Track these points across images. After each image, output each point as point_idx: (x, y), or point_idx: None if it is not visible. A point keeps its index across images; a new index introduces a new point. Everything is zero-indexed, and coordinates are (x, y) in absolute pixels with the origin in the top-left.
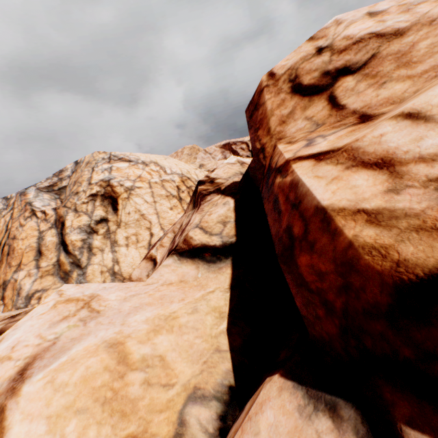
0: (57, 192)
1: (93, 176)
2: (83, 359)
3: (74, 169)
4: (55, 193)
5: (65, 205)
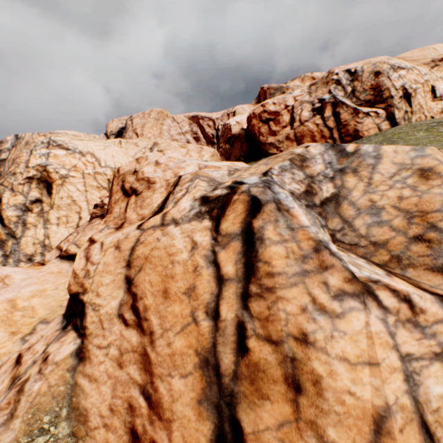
0: None
1: (31, 159)
2: None
3: (15, 143)
4: None
5: (2, 184)
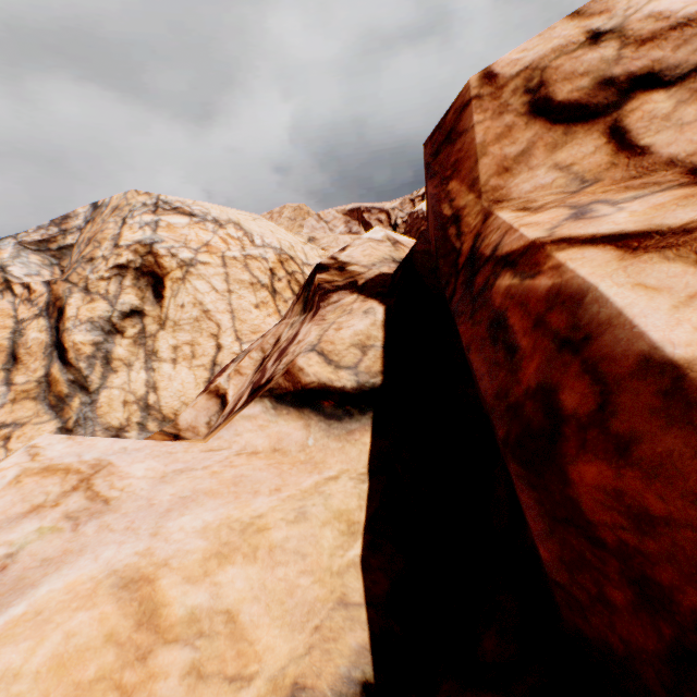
0: (56, 254)
1: (123, 232)
2: (60, 614)
3: (91, 216)
4: (51, 254)
5: (67, 279)
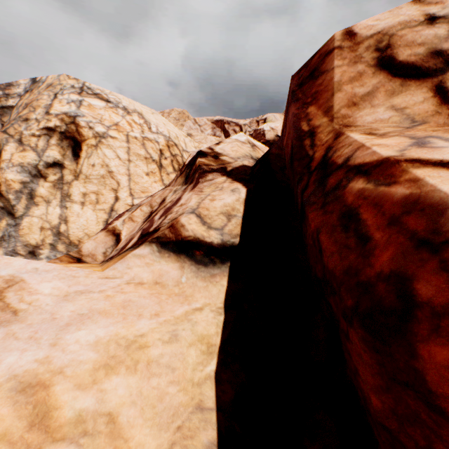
0: None
1: (54, 104)
2: None
3: (29, 88)
4: None
5: (5, 131)
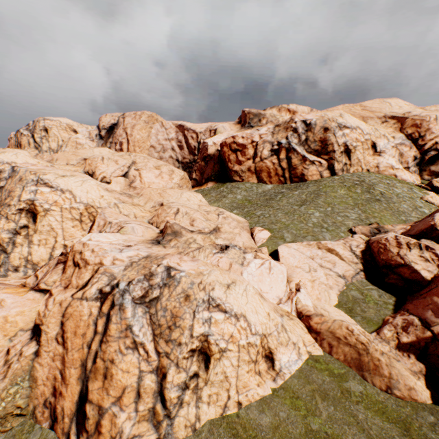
0: None
1: (23, 194)
2: None
3: (11, 174)
4: None
5: (0, 213)
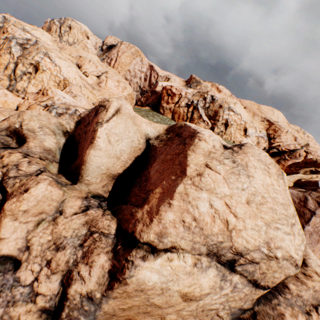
0: (23, 48)
1: (36, 56)
2: (2, 99)
3: (34, 44)
4: (22, 48)
5: (21, 60)
